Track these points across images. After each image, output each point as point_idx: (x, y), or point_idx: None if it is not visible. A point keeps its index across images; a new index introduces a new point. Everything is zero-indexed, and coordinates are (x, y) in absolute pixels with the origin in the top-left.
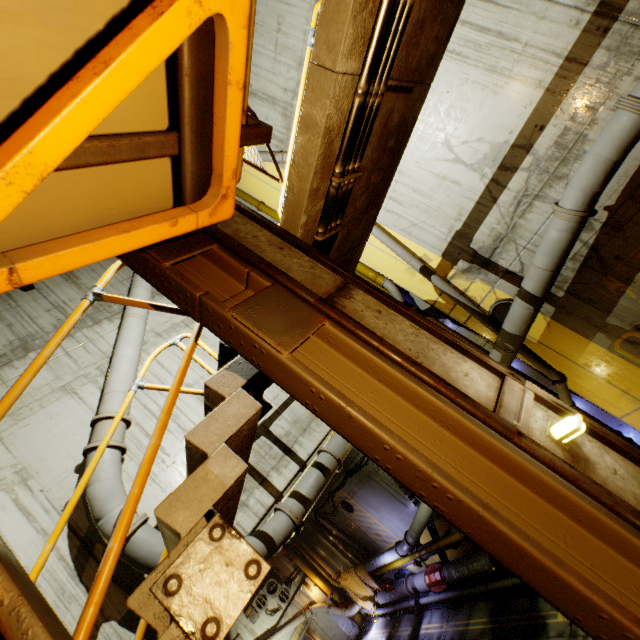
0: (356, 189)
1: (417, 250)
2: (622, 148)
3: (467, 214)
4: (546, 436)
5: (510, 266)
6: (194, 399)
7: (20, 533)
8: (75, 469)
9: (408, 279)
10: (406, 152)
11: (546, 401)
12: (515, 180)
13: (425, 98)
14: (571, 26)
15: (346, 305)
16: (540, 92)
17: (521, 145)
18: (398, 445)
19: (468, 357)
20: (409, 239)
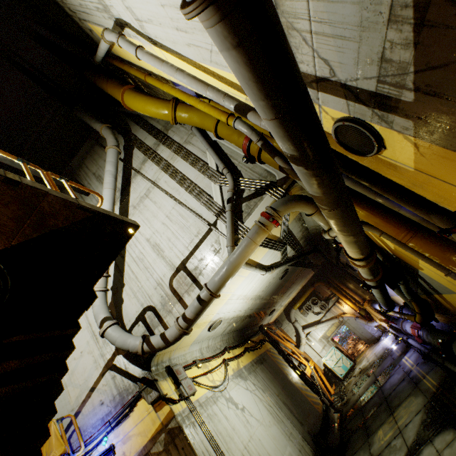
0: None
1: (235, 80)
2: None
3: None
4: None
5: (316, 70)
6: (150, 248)
7: (93, 317)
8: (111, 289)
9: None
10: None
11: None
12: None
13: None
14: None
15: None
16: None
17: None
18: None
19: None
20: (221, 70)
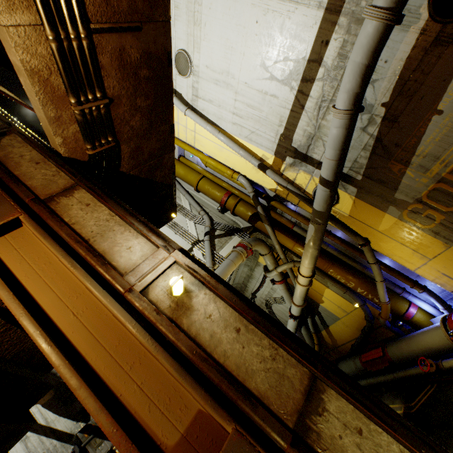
0: (120, 112)
1: (258, 152)
2: (370, 52)
3: (286, 120)
4: (165, 291)
5: (321, 158)
6: None
7: None
8: None
9: (256, 174)
10: (237, 76)
11: (182, 265)
12: (314, 89)
13: (170, 33)
14: None
15: (61, 202)
16: (321, 12)
17: (314, 59)
18: (7, 301)
19: (142, 235)
20: (251, 144)
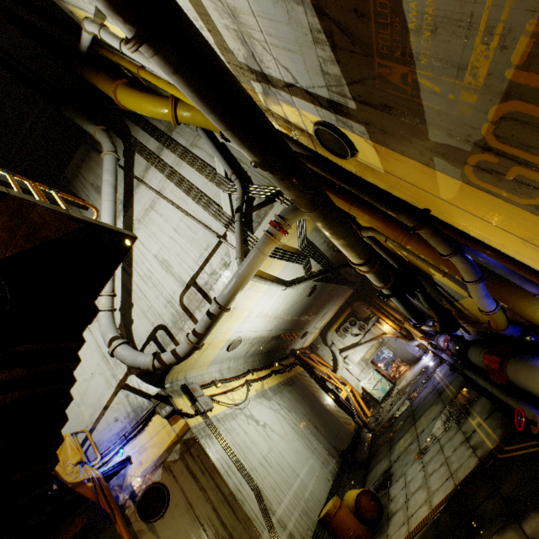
0: None
1: None
2: None
3: (197, 15)
4: None
5: (282, 76)
6: (158, 265)
7: (103, 339)
8: (119, 310)
9: None
10: None
11: None
12: None
13: None
14: None
15: None
16: None
17: None
18: None
19: None
20: None
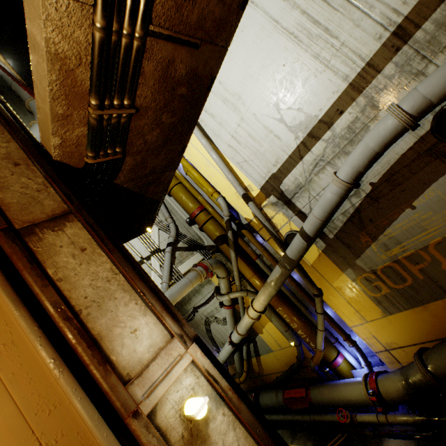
0: (141, 124)
1: (245, 180)
2: (384, 143)
3: (282, 163)
4: (177, 410)
5: (303, 208)
6: None
7: None
8: None
9: (236, 200)
10: (248, 104)
11: (200, 368)
12: (317, 147)
13: (222, 59)
14: (376, 38)
15: (46, 238)
16: (345, 84)
17: (326, 121)
18: None
19: (151, 310)
20: (241, 171)
